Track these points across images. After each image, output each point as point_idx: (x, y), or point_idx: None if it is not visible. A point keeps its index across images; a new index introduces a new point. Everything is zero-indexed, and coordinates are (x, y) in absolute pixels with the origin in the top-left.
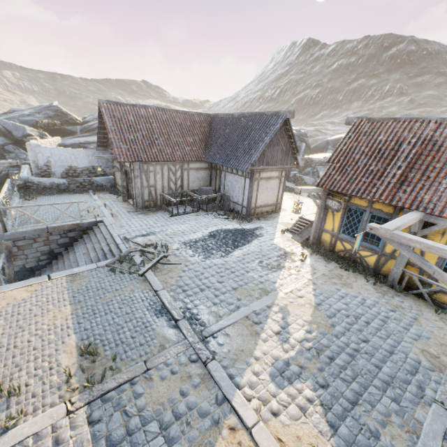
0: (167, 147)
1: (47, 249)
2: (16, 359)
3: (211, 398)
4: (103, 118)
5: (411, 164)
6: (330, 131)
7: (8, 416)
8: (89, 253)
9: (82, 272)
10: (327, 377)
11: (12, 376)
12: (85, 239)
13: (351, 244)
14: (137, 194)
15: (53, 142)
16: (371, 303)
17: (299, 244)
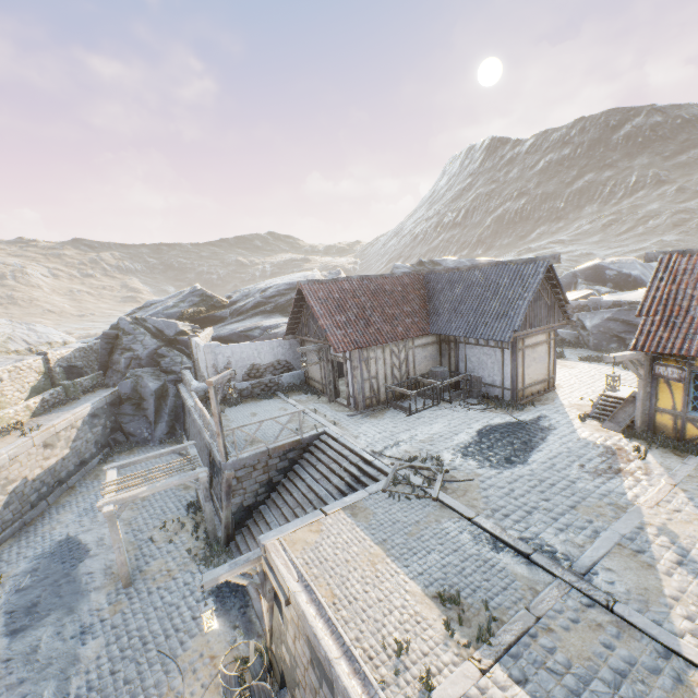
0: (385, 324)
1: (265, 478)
2: (368, 612)
3: (648, 650)
4: (308, 302)
5: None
6: (562, 255)
7: (420, 675)
8: (324, 478)
9: (355, 502)
10: None
11: (381, 633)
12: (310, 459)
13: None
14: (357, 390)
15: (207, 335)
16: None
17: (618, 434)
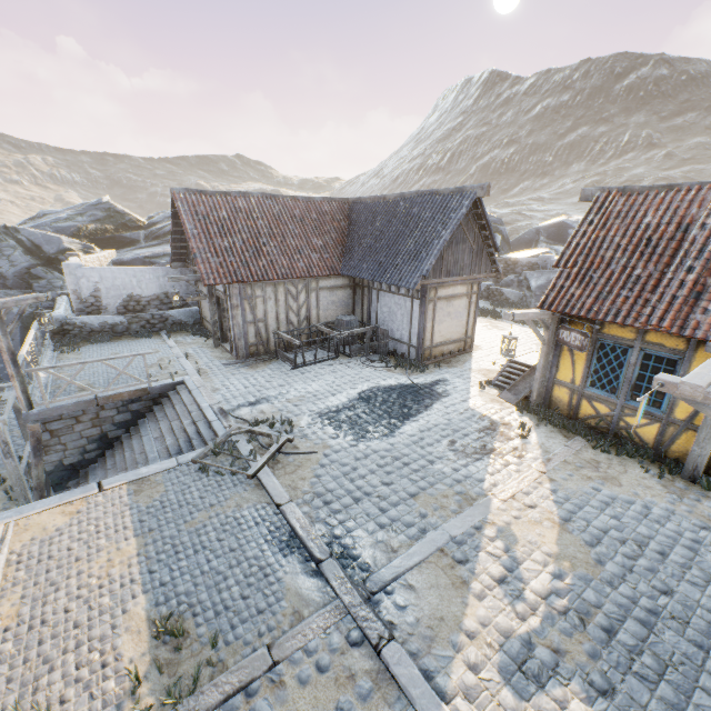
0: (283, 257)
1: (96, 433)
2: (44, 647)
3: None
4: (180, 217)
5: (710, 262)
6: (538, 213)
7: None
8: (163, 437)
9: (153, 474)
10: (609, 672)
11: (37, 684)
12: (157, 413)
13: (609, 404)
14: (237, 335)
15: (104, 258)
16: (661, 514)
17: (513, 406)
